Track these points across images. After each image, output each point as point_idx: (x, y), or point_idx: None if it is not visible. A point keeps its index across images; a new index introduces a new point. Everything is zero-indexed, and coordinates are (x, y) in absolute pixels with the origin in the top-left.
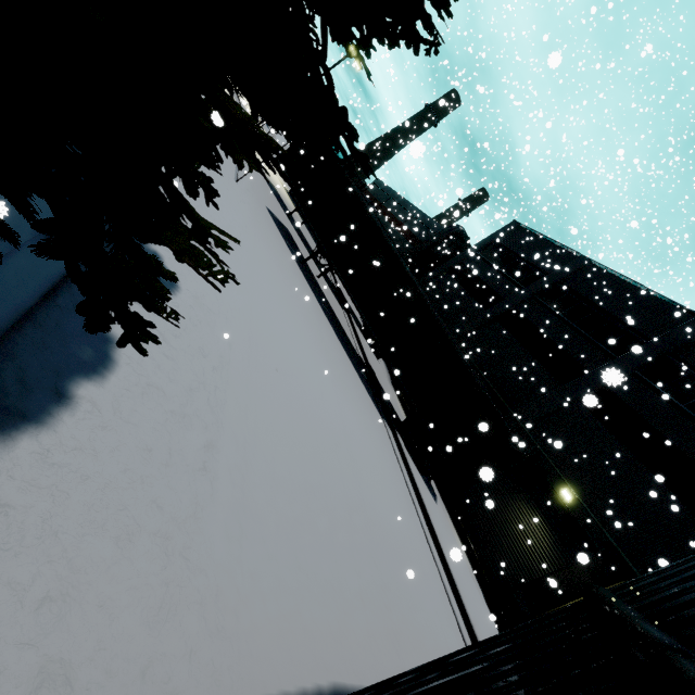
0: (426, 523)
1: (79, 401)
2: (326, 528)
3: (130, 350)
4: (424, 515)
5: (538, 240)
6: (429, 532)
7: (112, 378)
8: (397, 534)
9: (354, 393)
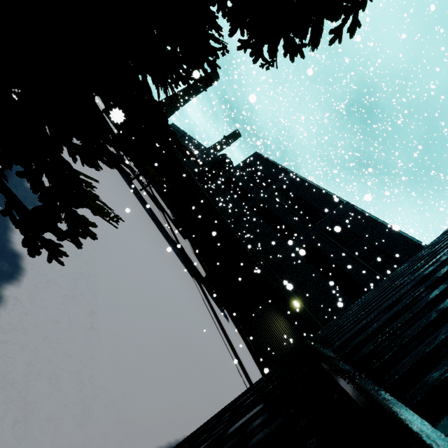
0: (224, 336)
1: (7, 299)
2: (168, 350)
3: (32, 259)
4: (222, 331)
5: (269, 163)
6: (226, 341)
7: (24, 280)
8: (209, 345)
9: (173, 264)
